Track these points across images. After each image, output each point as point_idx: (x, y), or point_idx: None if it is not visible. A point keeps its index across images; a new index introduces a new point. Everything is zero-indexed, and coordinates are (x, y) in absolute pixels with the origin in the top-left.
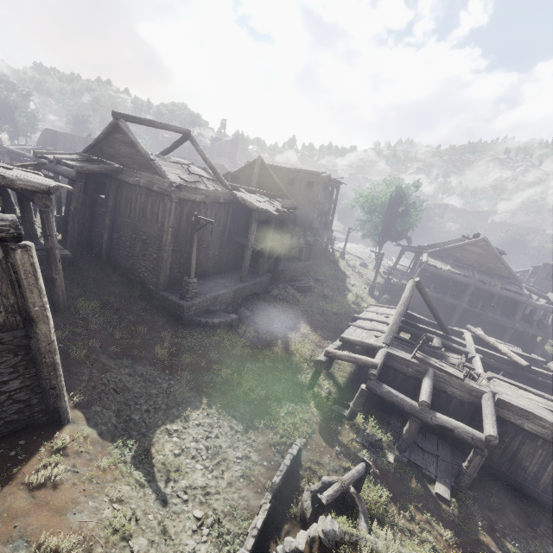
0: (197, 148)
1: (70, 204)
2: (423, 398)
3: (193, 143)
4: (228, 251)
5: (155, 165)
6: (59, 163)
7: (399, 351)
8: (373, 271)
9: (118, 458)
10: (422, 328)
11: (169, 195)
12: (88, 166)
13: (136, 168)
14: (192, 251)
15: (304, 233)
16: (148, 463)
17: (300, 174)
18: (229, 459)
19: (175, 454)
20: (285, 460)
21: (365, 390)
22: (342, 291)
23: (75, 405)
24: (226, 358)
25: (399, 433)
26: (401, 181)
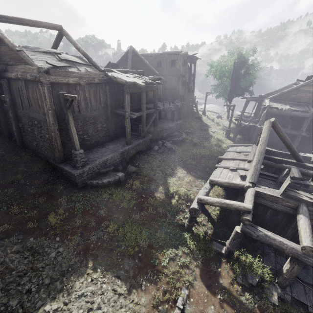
0: (70, 40)
1: None
2: (306, 243)
3: (66, 36)
4: (114, 123)
5: (22, 55)
6: None
7: (266, 188)
8: (227, 120)
9: None
10: (277, 160)
11: (39, 80)
12: None
13: (13, 63)
14: (70, 128)
15: (173, 100)
16: None
17: (164, 56)
18: None
19: None
20: None
21: (240, 233)
22: (207, 138)
23: None
24: (115, 212)
25: (279, 271)
26: (241, 49)
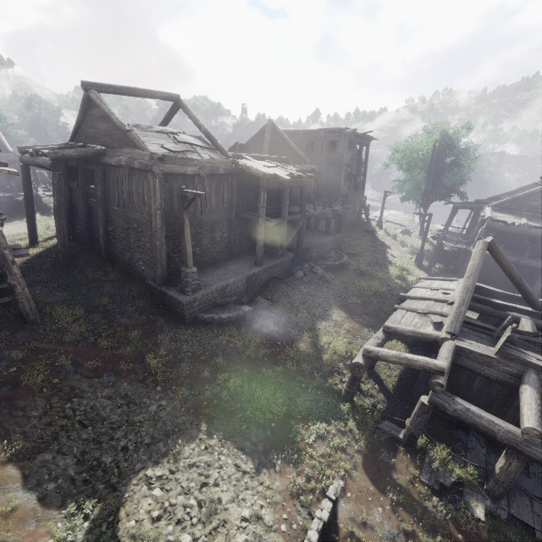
0: (189, 114)
1: (69, 201)
2: (530, 423)
3: (184, 109)
4: (239, 232)
5: (132, 136)
6: (39, 155)
7: (474, 343)
8: (419, 238)
9: (63, 536)
10: (499, 305)
11: (151, 170)
12: (63, 151)
13: (117, 145)
14: (184, 235)
15: (330, 202)
16: (107, 541)
17: (319, 134)
18: (230, 521)
19: (154, 518)
20: (310, 533)
21: (428, 406)
22: (382, 265)
23: (10, 458)
24: (237, 362)
25: (488, 470)
26: (446, 125)
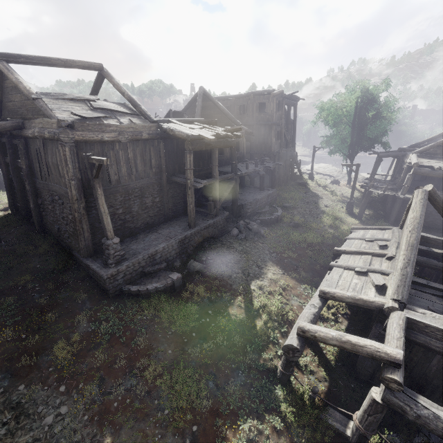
0: (112, 82)
1: (7, 176)
2: None
3: (107, 78)
4: (173, 195)
5: (39, 105)
6: None
7: (428, 313)
8: (347, 187)
9: None
10: (441, 255)
11: (59, 138)
12: None
13: (31, 116)
14: (99, 206)
15: (262, 159)
16: None
17: (249, 98)
18: None
19: None
20: None
21: (382, 405)
22: (315, 215)
23: None
24: (161, 342)
25: None
26: (366, 81)
